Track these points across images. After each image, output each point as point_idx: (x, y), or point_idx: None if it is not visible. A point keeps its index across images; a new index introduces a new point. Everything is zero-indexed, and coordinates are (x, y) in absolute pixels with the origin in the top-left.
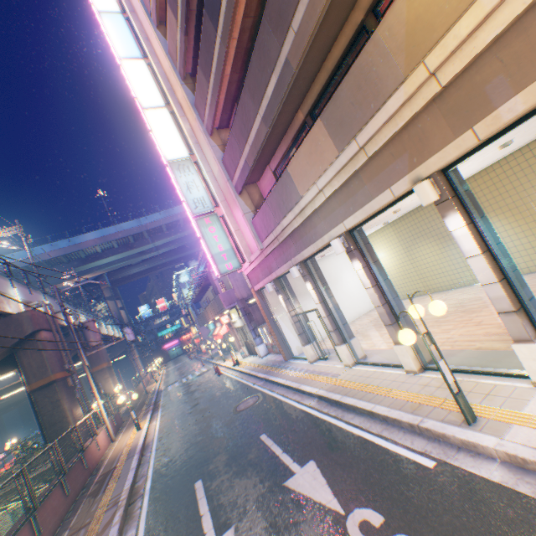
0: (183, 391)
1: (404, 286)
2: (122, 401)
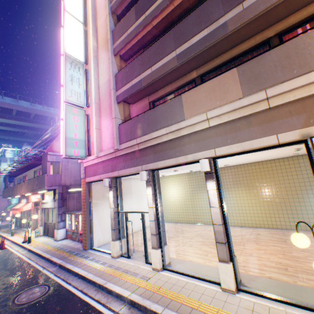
0: None
1: (182, 213)
2: None
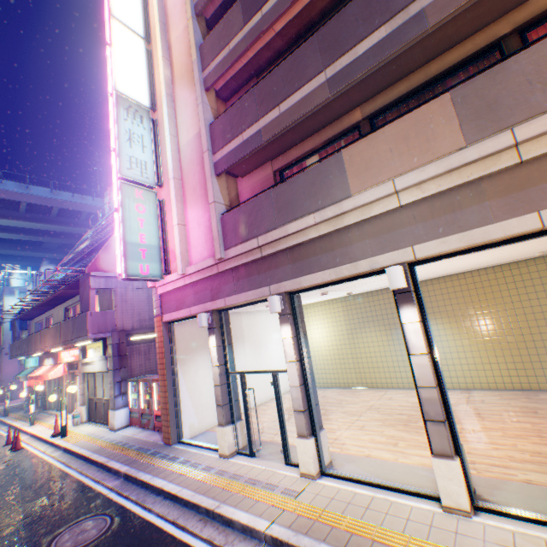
0: None
1: (334, 371)
2: None
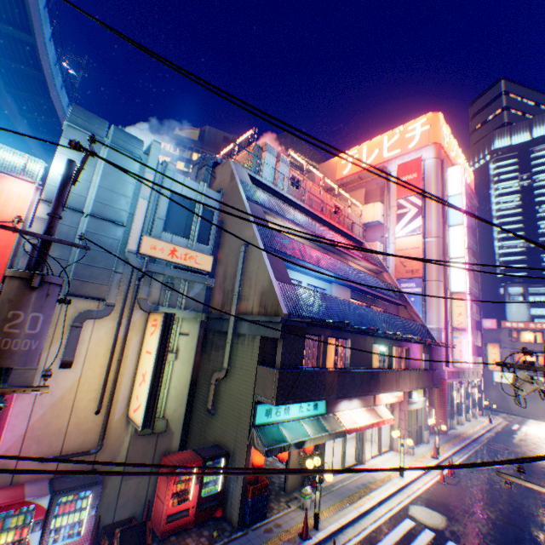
0: (513, 509)
1: None
2: None
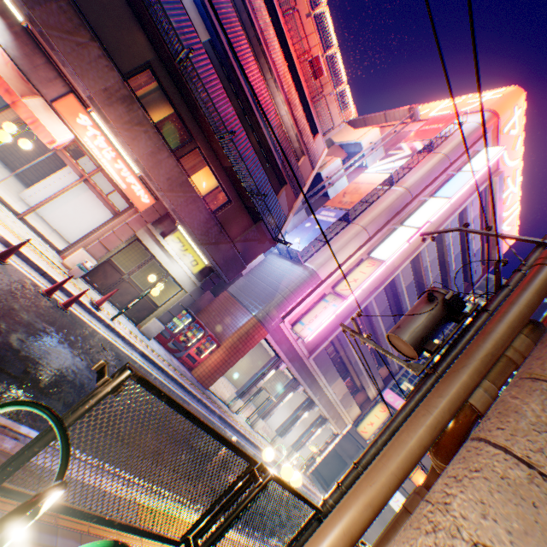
0: None
1: None
2: (292, 479)
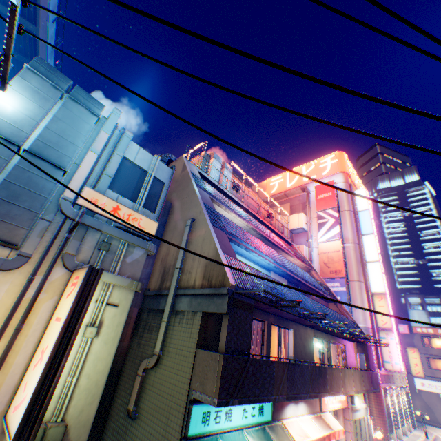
0: None
1: None
2: None
